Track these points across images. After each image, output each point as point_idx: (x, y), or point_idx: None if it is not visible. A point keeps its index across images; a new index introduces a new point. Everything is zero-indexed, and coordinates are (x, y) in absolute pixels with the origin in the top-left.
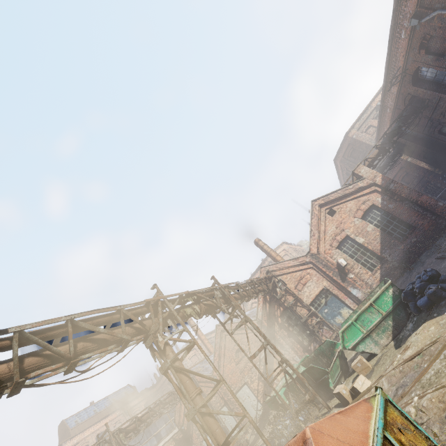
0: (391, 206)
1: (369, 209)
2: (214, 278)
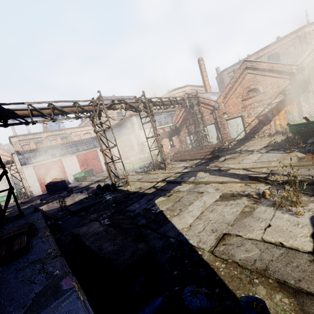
0: None
1: None
2: None
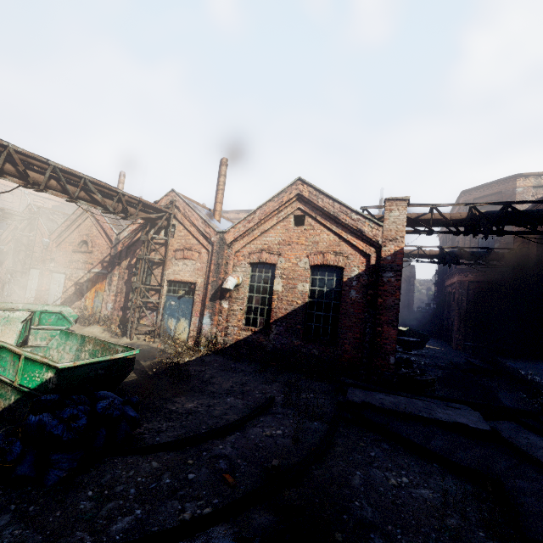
0: (353, 295)
1: (334, 268)
2: None
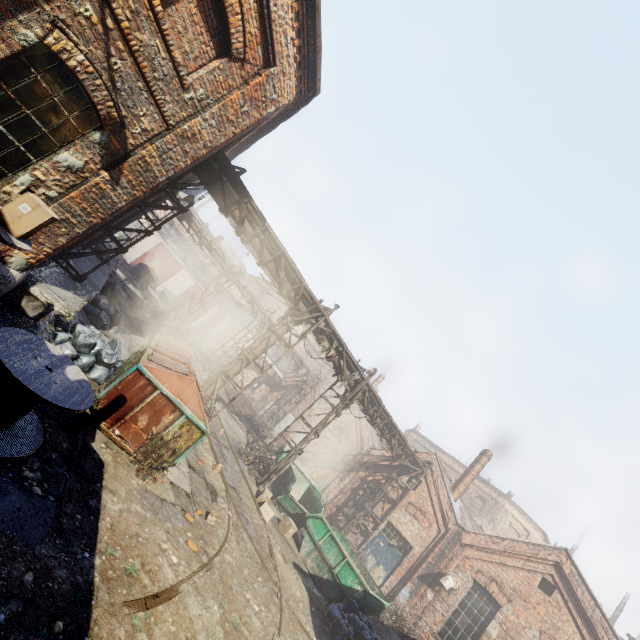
0: None
1: None
2: (375, 372)
